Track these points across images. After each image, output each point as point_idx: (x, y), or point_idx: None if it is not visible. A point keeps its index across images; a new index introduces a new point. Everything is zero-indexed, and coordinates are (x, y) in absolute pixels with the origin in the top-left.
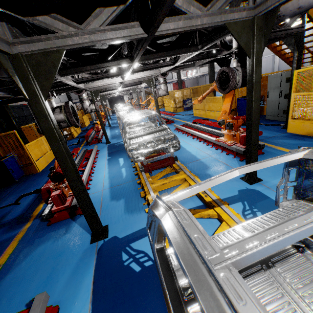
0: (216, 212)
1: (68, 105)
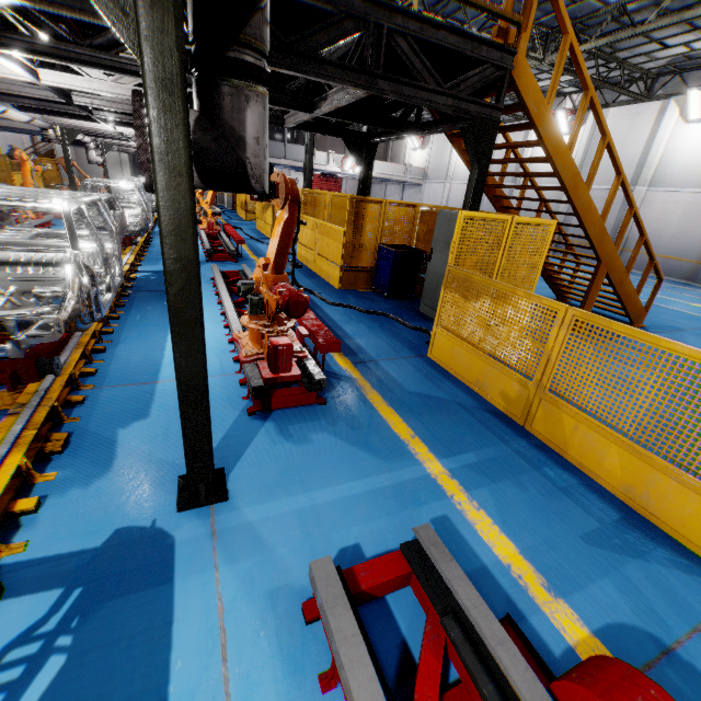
0: None
1: None
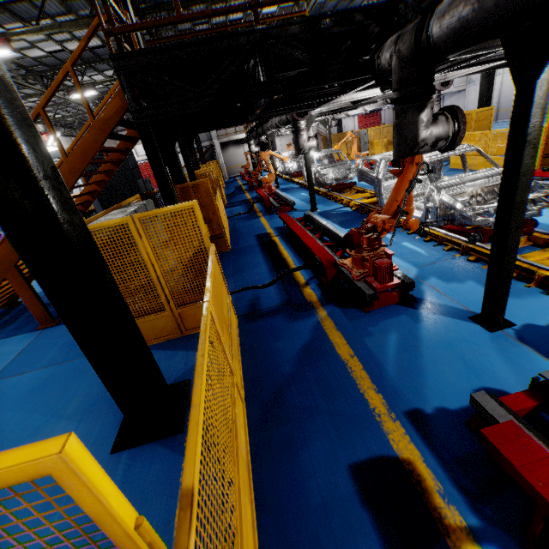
0: None
1: (462, 110)
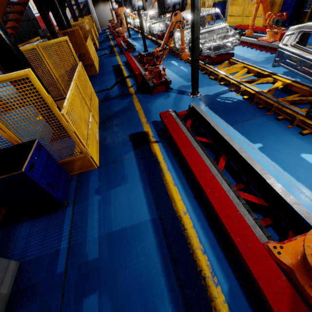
0: (273, 78)
1: None
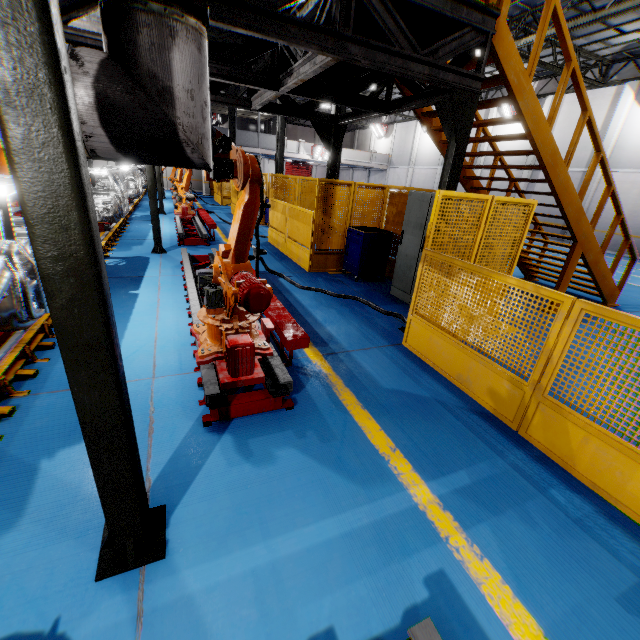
0: None
1: None
